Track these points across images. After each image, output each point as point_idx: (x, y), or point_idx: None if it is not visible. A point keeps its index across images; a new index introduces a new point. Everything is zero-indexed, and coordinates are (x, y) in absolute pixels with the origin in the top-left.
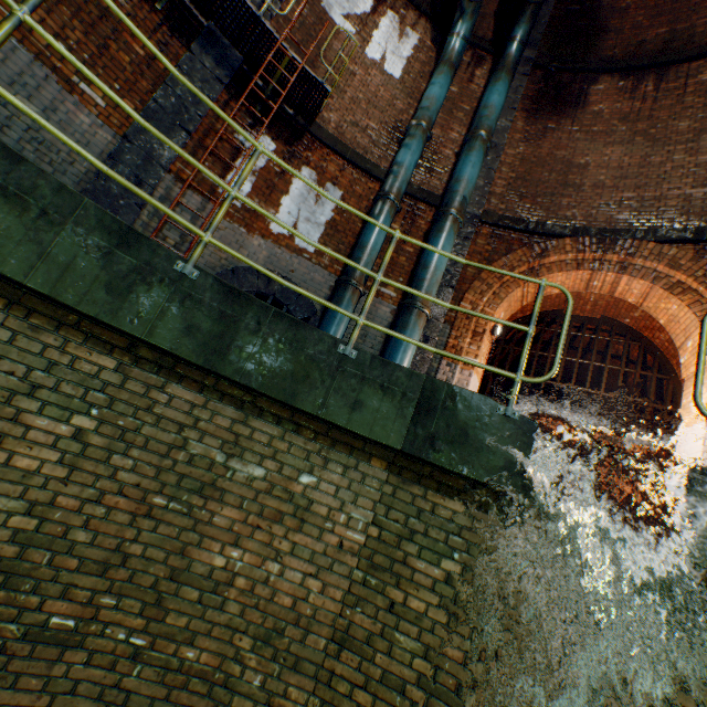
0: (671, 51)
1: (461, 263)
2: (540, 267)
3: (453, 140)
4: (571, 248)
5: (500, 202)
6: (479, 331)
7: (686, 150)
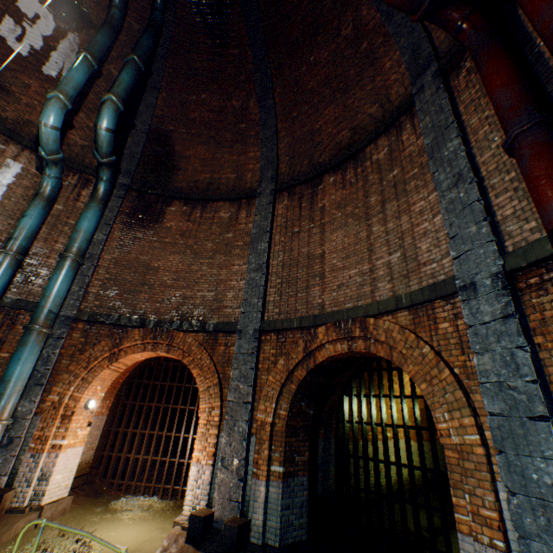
0: (211, 191)
1: (52, 361)
2: (121, 351)
3: (58, 250)
4: (139, 336)
5: (97, 299)
6: (70, 414)
7: (209, 264)
